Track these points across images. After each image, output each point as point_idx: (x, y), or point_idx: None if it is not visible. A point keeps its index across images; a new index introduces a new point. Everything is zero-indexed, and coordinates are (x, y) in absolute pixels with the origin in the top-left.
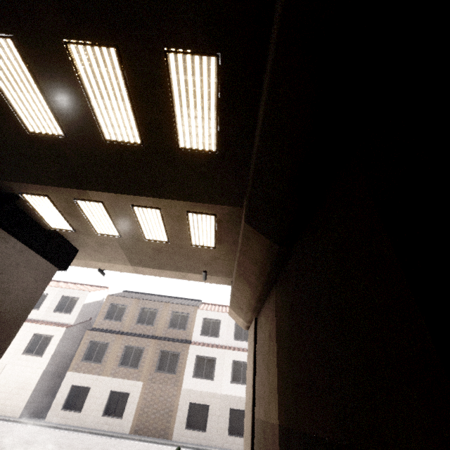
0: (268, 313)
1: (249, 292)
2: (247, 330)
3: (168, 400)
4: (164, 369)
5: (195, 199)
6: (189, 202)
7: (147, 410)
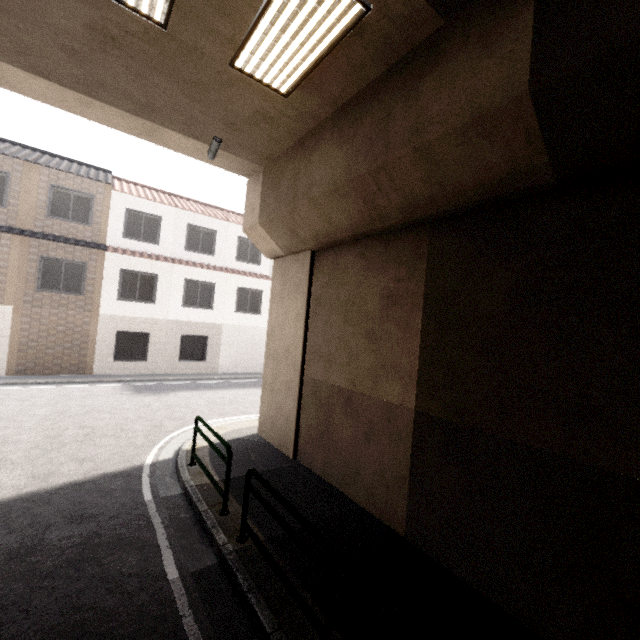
0: (384, 262)
1: (350, 220)
2: (207, 239)
3: (76, 330)
4: (58, 287)
5: None
6: None
7: (35, 345)
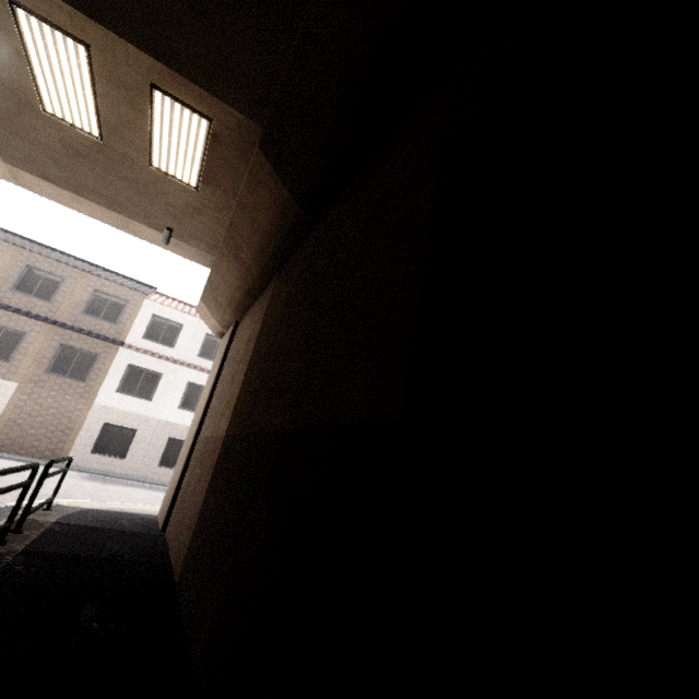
0: (256, 313)
1: (236, 279)
2: None
3: (66, 415)
4: (65, 372)
5: (174, 62)
6: (160, 65)
7: (22, 423)
